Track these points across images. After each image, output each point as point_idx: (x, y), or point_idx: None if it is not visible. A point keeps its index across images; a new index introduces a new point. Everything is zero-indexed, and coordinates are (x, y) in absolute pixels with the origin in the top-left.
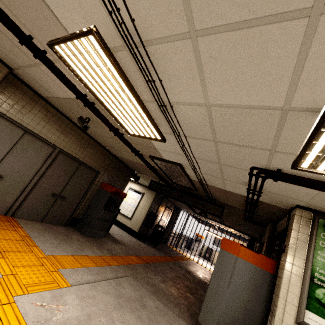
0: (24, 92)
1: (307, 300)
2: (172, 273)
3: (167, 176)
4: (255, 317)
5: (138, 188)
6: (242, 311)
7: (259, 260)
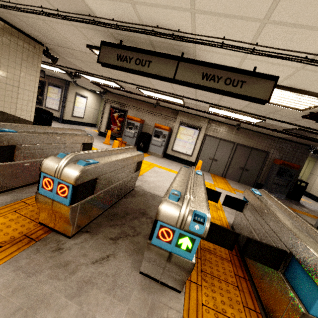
0: (215, 124)
1: None
2: None
3: None
4: None
5: None
6: None
7: None
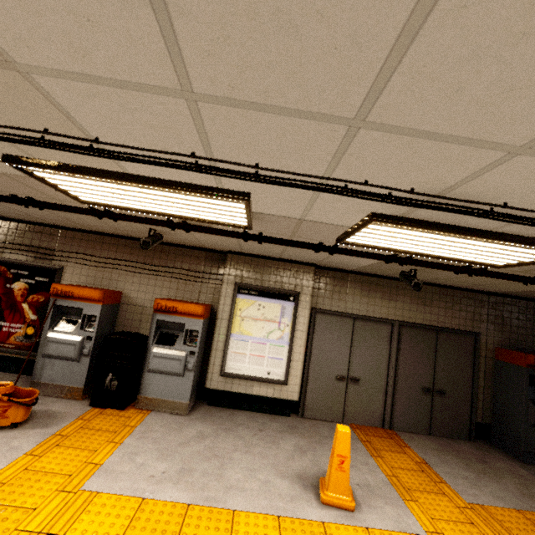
0: (332, 278)
1: None
2: None
3: None
4: None
5: None
6: None
7: None
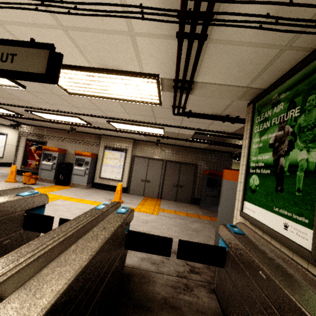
0: (141, 144)
1: (245, 192)
2: None
3: (226, 143)
4: None
5: None
6: None
7: None
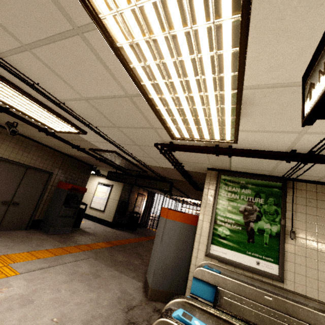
0: None
1: (213, 238)
2: (142, 249)
3: (117, 164)
4: (184, 261)
5: (106, 181)
6: (173, 259)
7: (185, 217)
